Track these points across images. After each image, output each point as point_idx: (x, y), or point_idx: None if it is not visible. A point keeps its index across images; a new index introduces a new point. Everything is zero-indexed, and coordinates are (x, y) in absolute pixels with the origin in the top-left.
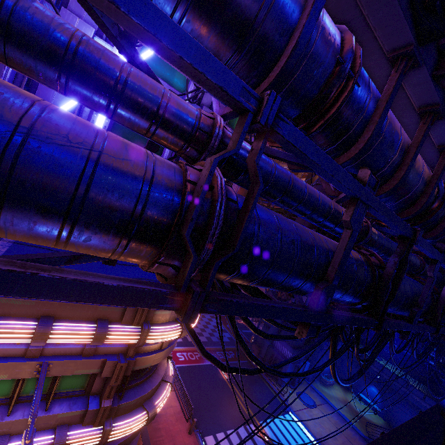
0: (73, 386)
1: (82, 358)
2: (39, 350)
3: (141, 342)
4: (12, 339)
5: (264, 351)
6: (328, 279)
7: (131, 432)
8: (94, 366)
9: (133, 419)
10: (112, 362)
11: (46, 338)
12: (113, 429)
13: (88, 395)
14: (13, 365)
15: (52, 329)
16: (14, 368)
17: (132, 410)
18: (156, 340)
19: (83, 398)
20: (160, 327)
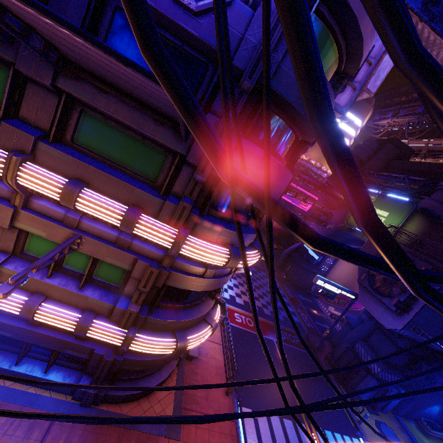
0: (109, 279)
1: (115, 246)
2: (76, 221)
3: (175, 248)
4: (43, 188)
5: (339, 352)
6: None
7: (154, 352)
8: (125, 260)
9: (159, 340)
10: (144, 264)
11: (73, 199)
12: (136, 339)
13: (121, 295)
14: (51, 225)
15: (81, 192)
16: (52, 229)
17: (162, 331)
18: (194, 254)
19: (115, 294)
20: (201, 241)
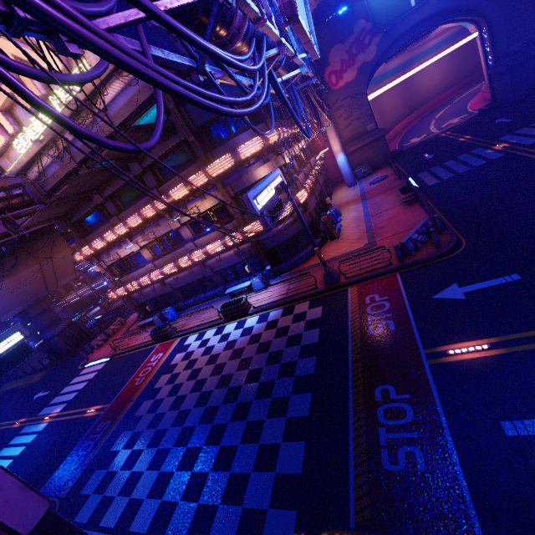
0: None
1: None
2: None
3: None
4: None
5: None
6: None
7: None
8: None
9: None
10: None
11: None
12: None
13: None
14: None
15: None
16: None
17: None
18: None
19: None
20: None
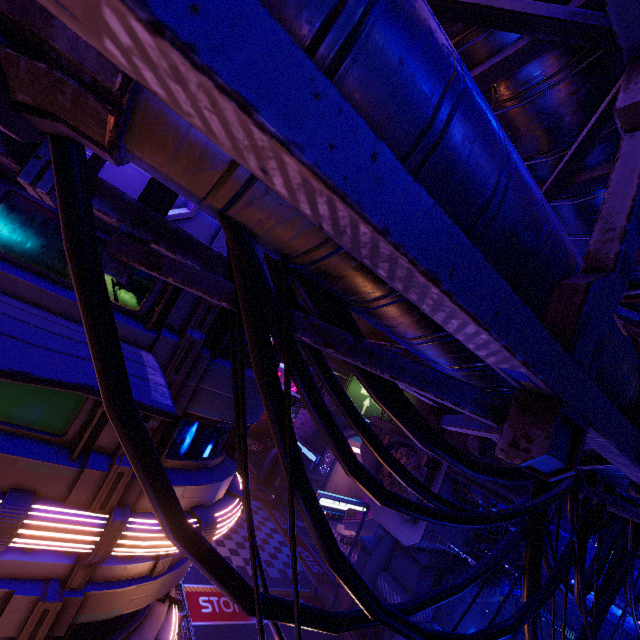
0: None
1: None
2: None
3: (101, 551)
4: None
5: None
6: (597, 264)
7: None
8: None
9: None
10: (27, 599)
11: None
12: None
13: None
14: None
15: None
16: None
17: None
18: (138, 549)
19: None
20: (151, 521)
